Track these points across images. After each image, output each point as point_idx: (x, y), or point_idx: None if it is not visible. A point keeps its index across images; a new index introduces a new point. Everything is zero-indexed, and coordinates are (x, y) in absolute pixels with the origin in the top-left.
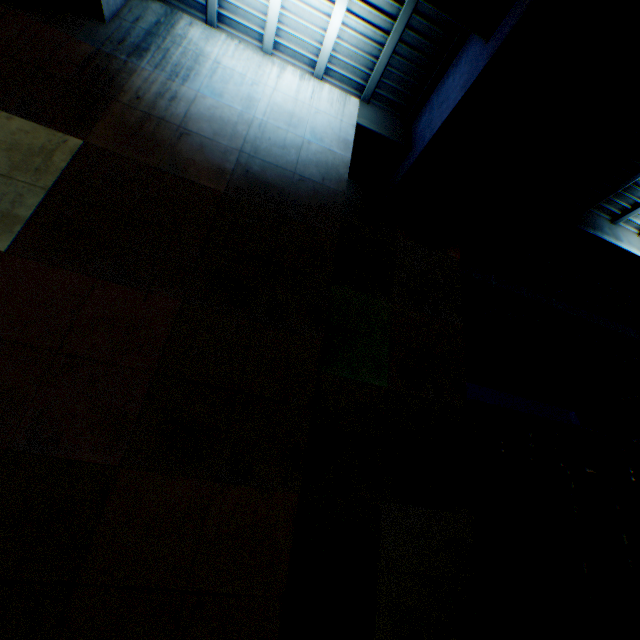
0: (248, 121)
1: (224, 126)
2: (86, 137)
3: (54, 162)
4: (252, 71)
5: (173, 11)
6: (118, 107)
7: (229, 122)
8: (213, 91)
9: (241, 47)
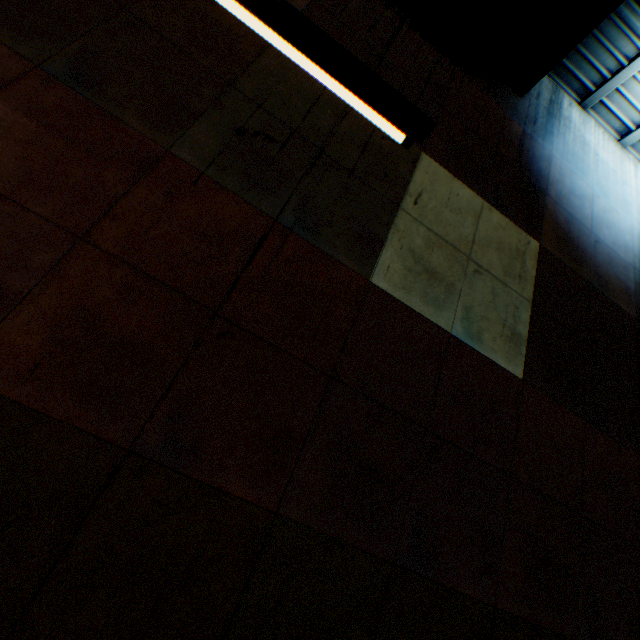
0: (628, 229)
1: (615, 233)
2: (537, 238)
3: (525, 267)
4: (617, 166)
5: (555, 87)
6: (548, 202)
7: (617, 229)
8: (600, 189)
9: (604, 136)
